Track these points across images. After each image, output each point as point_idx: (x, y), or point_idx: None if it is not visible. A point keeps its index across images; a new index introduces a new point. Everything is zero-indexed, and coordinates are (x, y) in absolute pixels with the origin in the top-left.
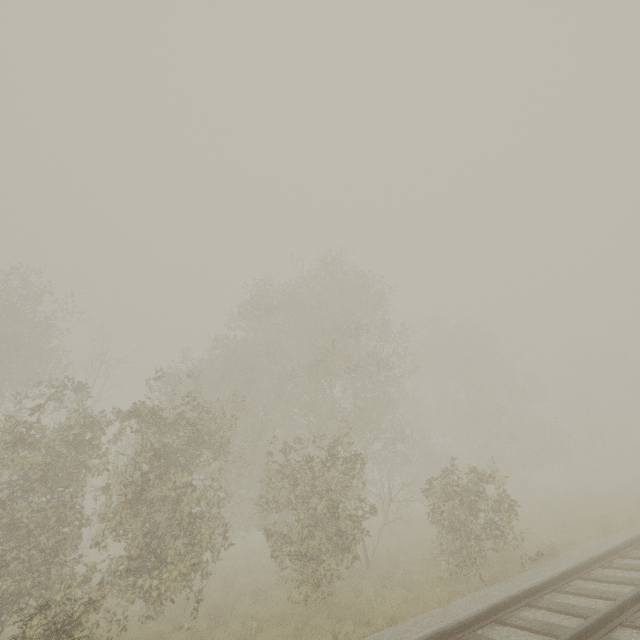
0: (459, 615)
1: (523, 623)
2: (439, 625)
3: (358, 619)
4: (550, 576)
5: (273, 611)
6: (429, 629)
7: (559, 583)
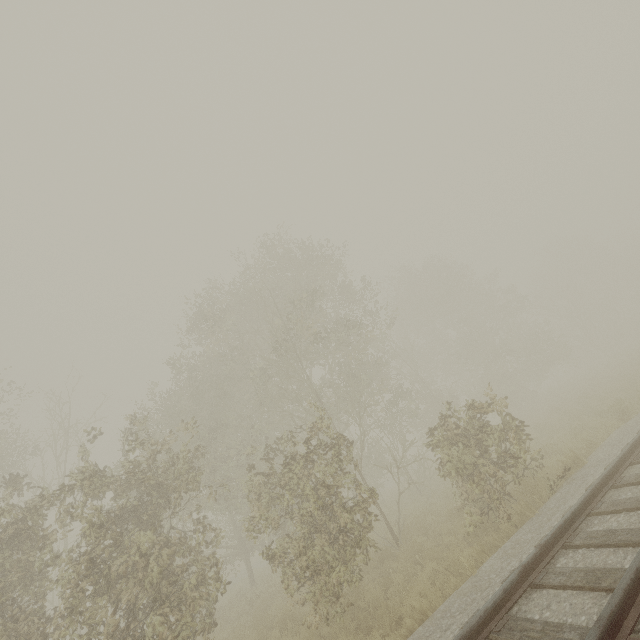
0: (490, 587)
1: (562, 580)
2: (468, 612)
3: (388, 621)
4: (579, 499)
5: None
6: (458, 622)
7: (591, 503)
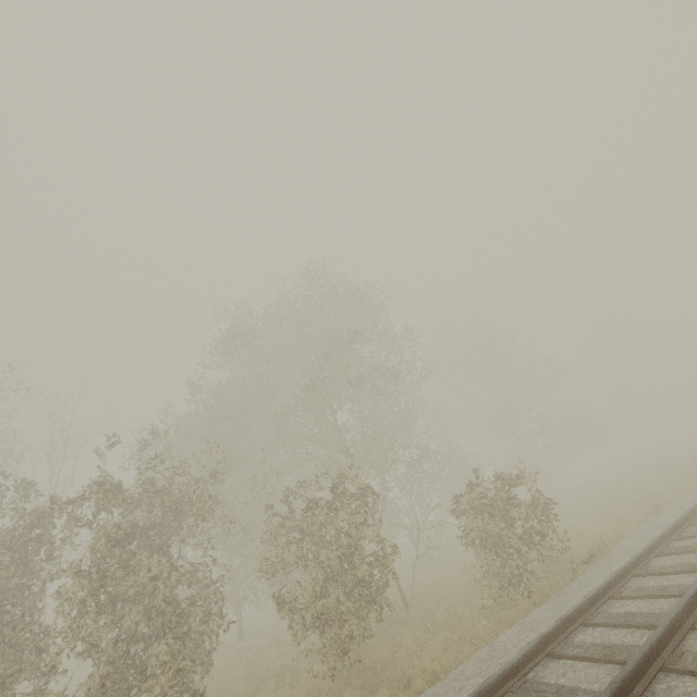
0: (507, 655)
1: (580, 652)
2: (484, 675)
3: (396, 682)
4: (603, 582)
5: (298, 694)
6: (473, 683)
7: (614, 587)
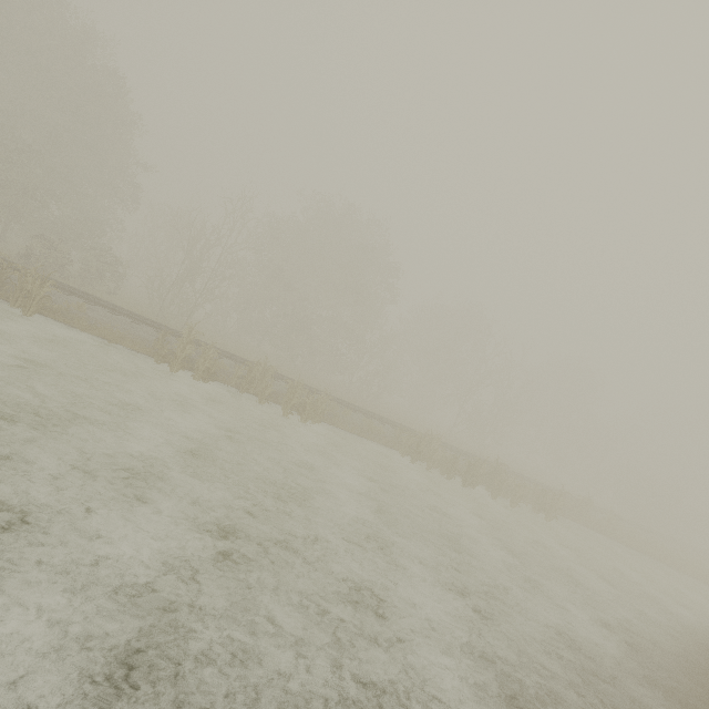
0: None
1: None
2: None
3: None
4: None
5: None
6: None
7: None
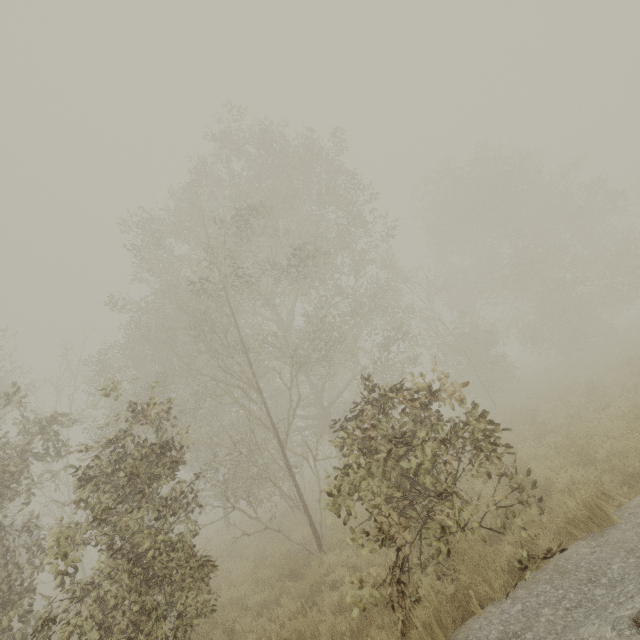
0: None
1: None
2: None
3: None
4: None
5: None
6: None
7: None
